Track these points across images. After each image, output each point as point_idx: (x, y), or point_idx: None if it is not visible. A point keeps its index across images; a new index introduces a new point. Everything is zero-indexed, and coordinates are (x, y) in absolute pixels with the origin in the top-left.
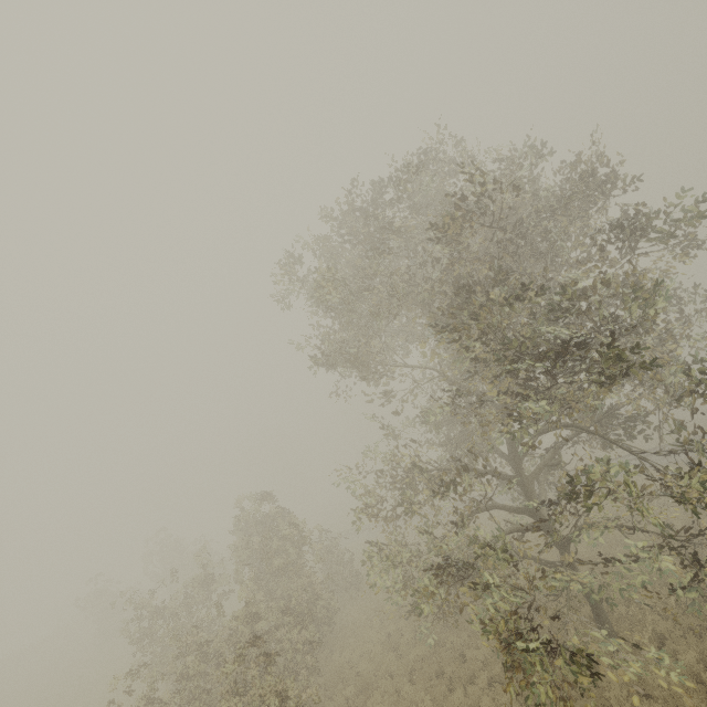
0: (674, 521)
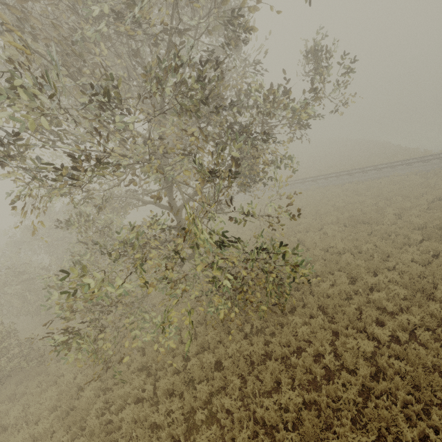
0: (300, 225)
